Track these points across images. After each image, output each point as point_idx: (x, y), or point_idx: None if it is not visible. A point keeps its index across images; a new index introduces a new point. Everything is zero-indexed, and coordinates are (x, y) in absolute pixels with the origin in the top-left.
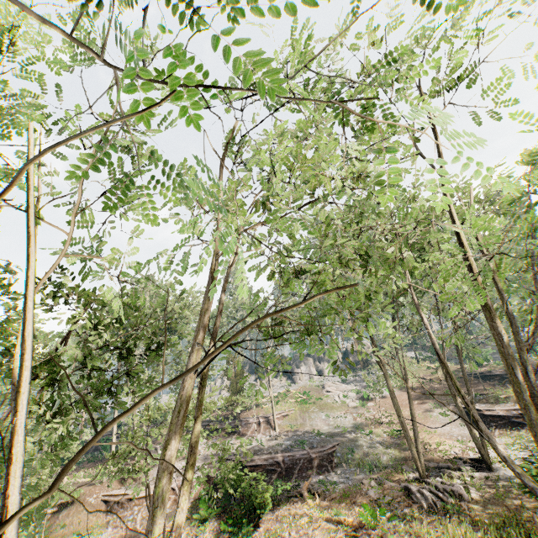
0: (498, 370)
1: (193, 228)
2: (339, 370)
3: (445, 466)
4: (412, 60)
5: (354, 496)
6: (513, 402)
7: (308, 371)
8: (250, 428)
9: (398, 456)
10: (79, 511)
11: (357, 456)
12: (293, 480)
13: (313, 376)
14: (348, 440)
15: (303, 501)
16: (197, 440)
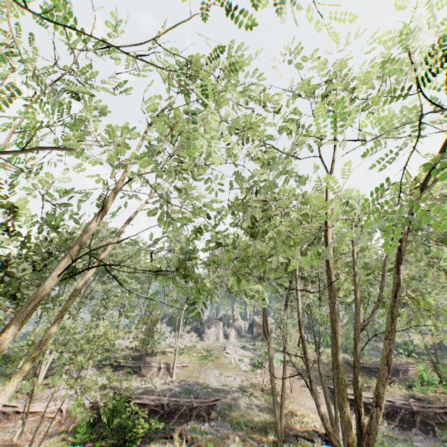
0: (368, 363)
1: (81, 153)
2: (242, 337)
3: (301, 435)
4: (311, 90)
5: (217, 446)
6: (373, 391)
7: (216, 333)
8: (151, 371)
9: (268, 419)
10: None
11: (233, 413)
12: (171, 423)
13: (220, 338)
14: (230, 397)
15: (172, 443)
16: (47, 338)
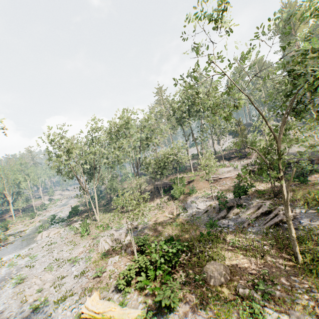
0: None
1: None
2: None
3: None
4: None
5: None
6: None
7: None
8: (253, 155)
9: None
10: (198, 183)
11: None
12: None
13: None
14: None
15: None
16: None
